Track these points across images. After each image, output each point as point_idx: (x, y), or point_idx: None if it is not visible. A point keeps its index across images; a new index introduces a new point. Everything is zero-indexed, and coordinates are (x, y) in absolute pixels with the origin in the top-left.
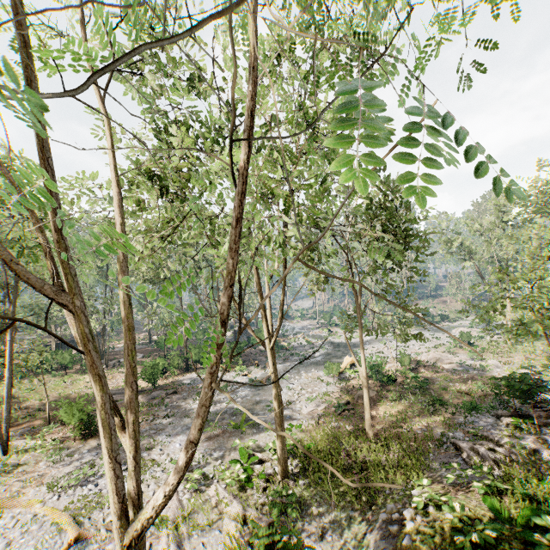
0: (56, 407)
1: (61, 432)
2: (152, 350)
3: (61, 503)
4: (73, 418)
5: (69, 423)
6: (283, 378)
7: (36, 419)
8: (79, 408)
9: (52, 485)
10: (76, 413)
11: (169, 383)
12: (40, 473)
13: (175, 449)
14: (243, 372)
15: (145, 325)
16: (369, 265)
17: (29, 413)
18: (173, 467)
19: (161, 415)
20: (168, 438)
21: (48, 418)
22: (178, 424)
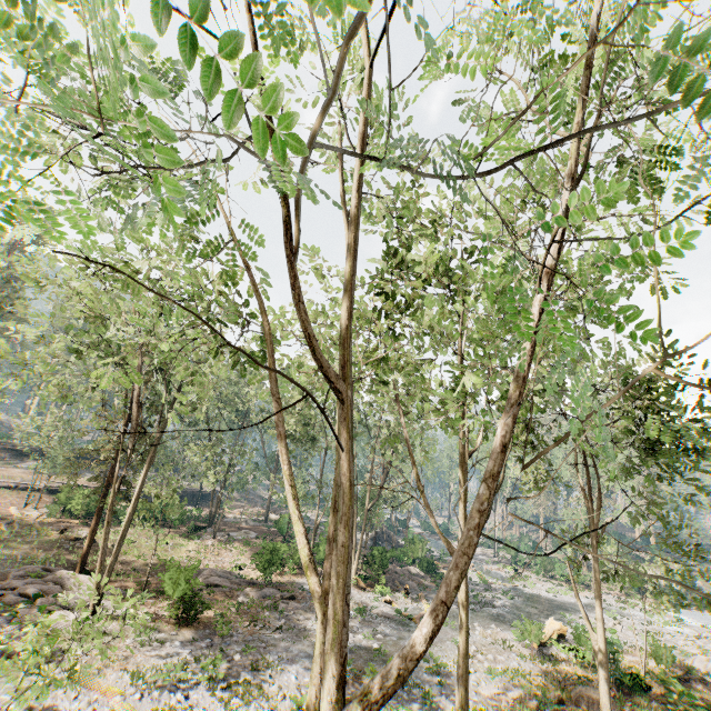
0: (151, 572)
1: (154, 606)
2: (267, 531)
3: (143, 705)
4: (176, 589)
5: (169, 594)
6: (446, 624)
7: (129, 581)
8: (186, 578)
9: (138, 675)
10: (182, 583)
11: (285, 583)
12: (125, 654)
13: (290, 682)
14: (385, 597)
15: (274, 492)
16: (620, 463)
17: (123, 571)
18: (286, 709)
19: (272, 624)
20: (280, 661)
21: (145, 581)
22: (294, 646)
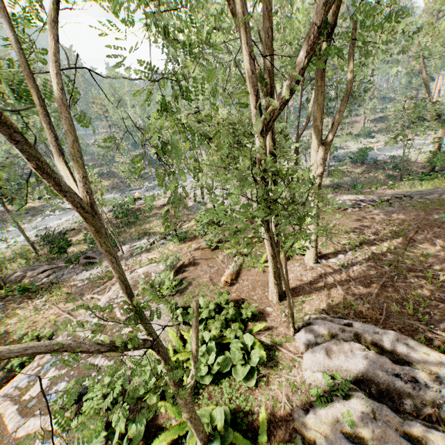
0: None
1: None
2: None
3: None
4: None
5: None
6: None
7: None
8: None
9: None
10: None
11: (38, 206)
12: None
13: None
14: None
15: None
16: None
17: None
18: None
19: None
20: None
21: None
22: None
